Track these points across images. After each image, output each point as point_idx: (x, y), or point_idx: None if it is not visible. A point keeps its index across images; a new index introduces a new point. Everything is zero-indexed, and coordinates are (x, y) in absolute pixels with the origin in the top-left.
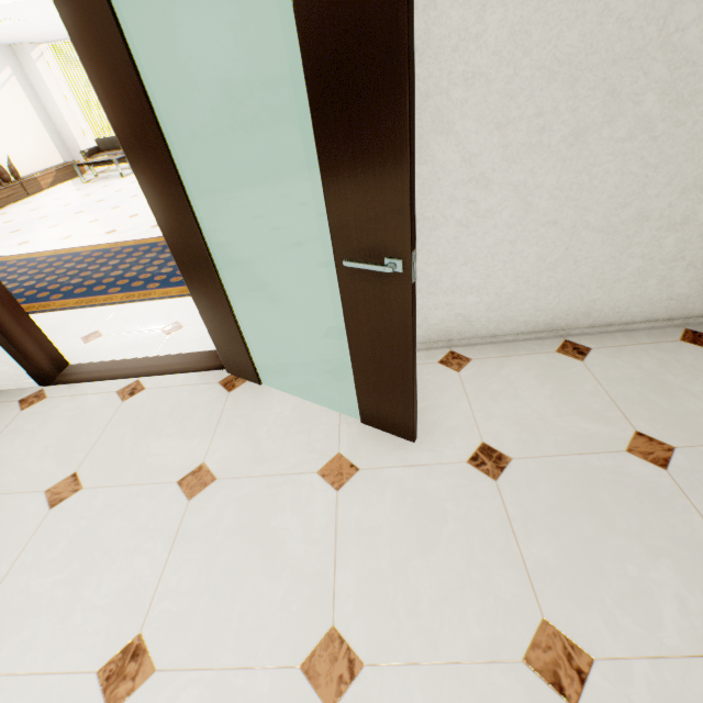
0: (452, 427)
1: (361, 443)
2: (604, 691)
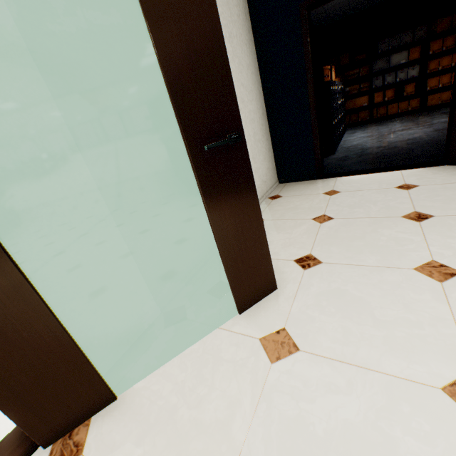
0: (275, 269)
1: (259, 319)
2: (449, 261)
